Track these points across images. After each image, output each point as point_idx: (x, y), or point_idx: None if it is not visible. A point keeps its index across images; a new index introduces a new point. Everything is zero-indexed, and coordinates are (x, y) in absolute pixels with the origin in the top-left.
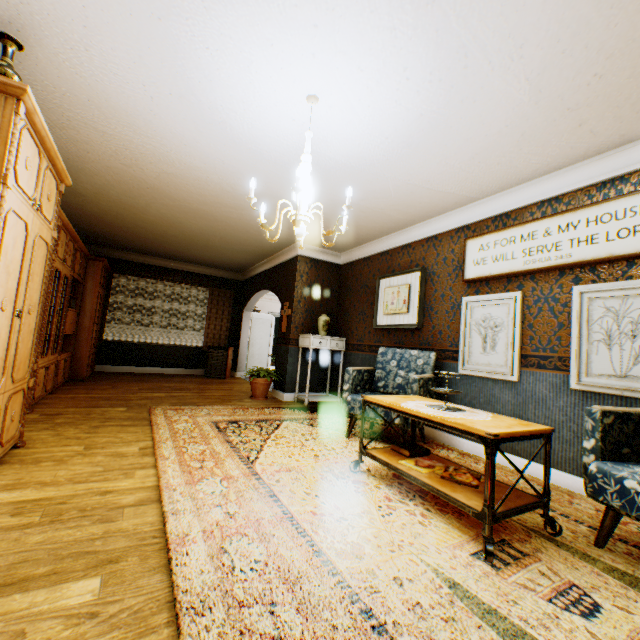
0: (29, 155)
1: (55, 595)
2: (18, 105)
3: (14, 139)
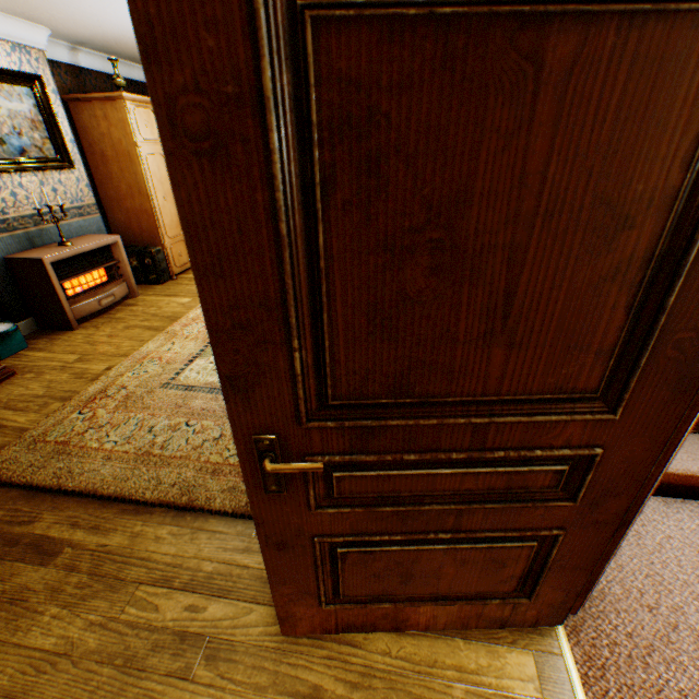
0: (146, 119)
1: (181, 300)
2: (126, 104)
3: (132, 122)
